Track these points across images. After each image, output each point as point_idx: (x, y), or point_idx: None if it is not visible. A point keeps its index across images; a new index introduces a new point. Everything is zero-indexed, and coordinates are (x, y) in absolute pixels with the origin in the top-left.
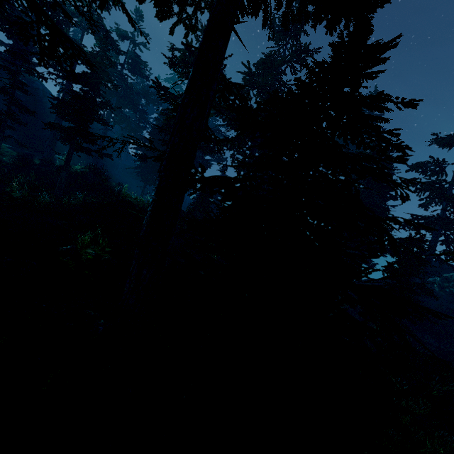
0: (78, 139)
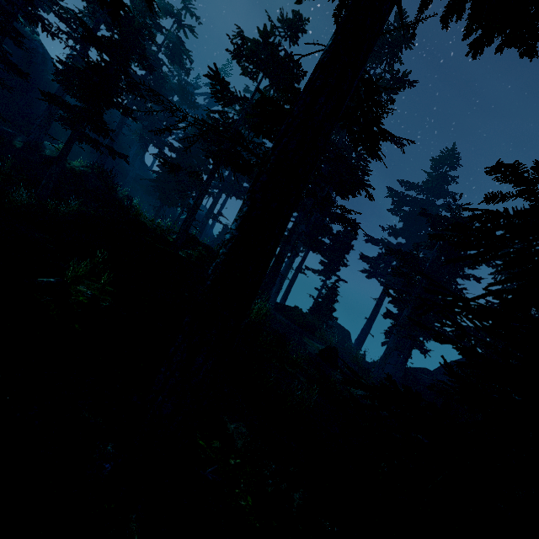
0: (85, 125)
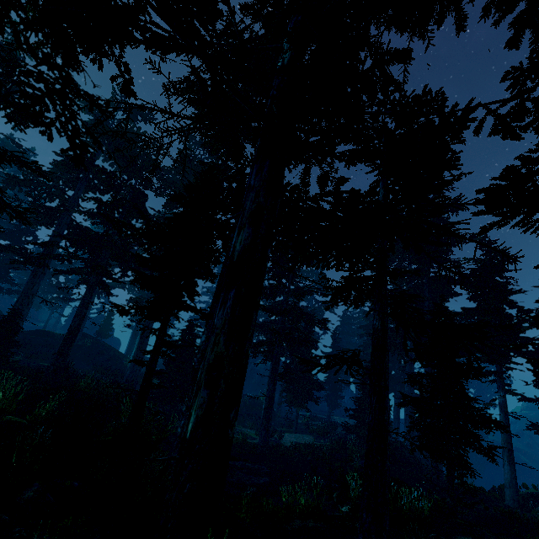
0: None
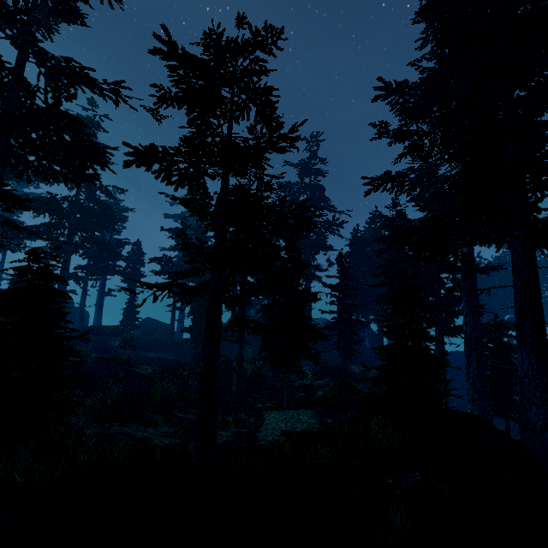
0: None
